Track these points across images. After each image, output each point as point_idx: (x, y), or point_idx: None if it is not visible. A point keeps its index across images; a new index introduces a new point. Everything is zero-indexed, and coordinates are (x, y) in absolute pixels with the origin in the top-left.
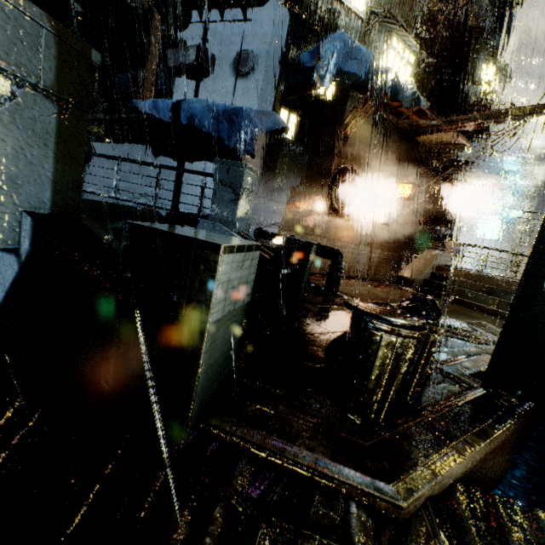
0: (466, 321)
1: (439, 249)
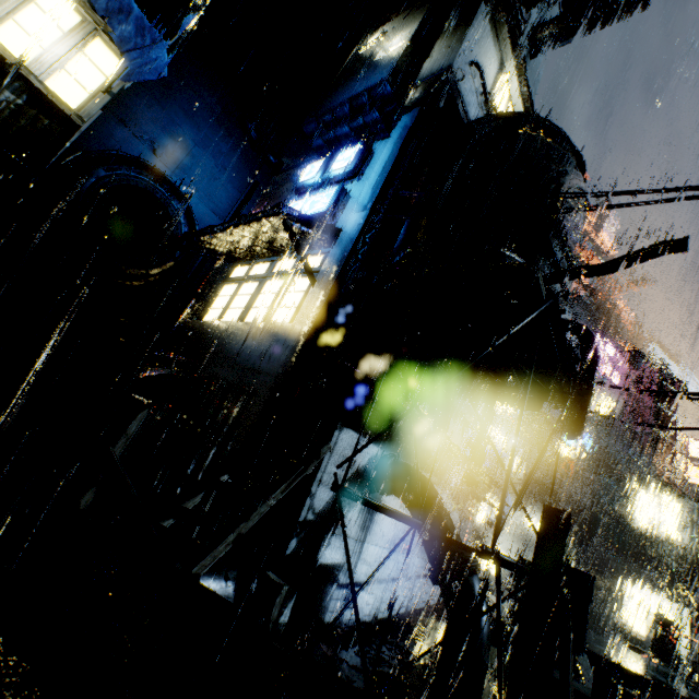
0: None
1: None
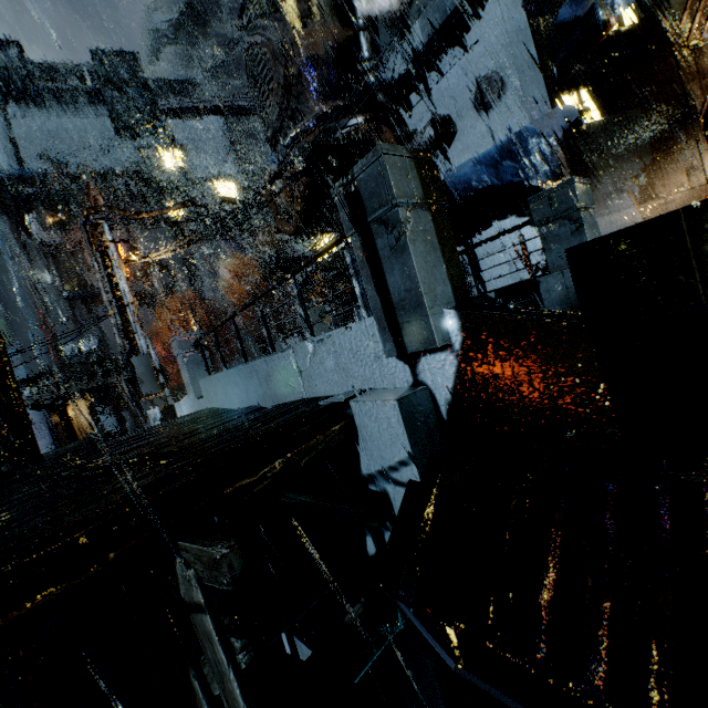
0: None
1: None
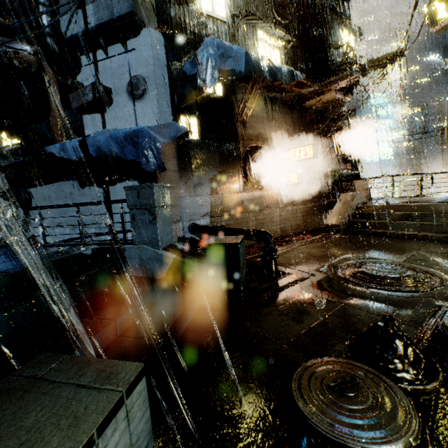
0: (402, 259)
1: (350, 187)
